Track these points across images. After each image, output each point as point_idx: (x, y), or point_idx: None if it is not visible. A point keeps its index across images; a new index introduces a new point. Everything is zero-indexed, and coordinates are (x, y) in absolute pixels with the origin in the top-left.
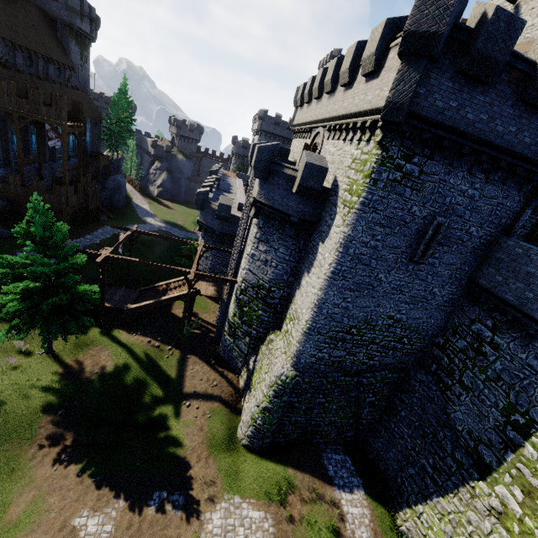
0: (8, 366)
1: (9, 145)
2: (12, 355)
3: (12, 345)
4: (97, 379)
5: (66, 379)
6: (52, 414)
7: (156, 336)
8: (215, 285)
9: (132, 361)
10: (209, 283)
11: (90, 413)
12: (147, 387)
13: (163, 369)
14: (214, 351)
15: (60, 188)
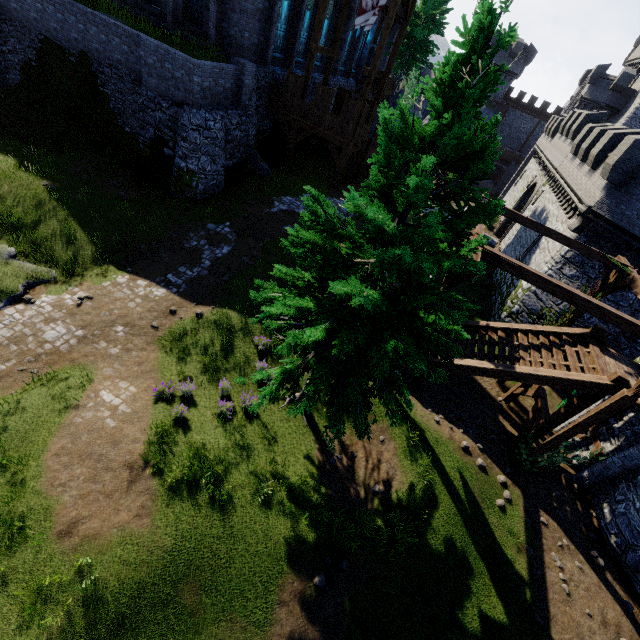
0: (243, 407)
1: (299, 27)
2: (249, 384)
3: (251, 363)
4: (379, 511)
5: (326, 483)
6: (303, 573)
7: (469, 434)
8: (636, 374)
9: (439, 488)
10: (621, 365)
11: (366, 603)
12: (470, 576)
13: (497, 537)
14: (587, 522)
15: (353, 106)
